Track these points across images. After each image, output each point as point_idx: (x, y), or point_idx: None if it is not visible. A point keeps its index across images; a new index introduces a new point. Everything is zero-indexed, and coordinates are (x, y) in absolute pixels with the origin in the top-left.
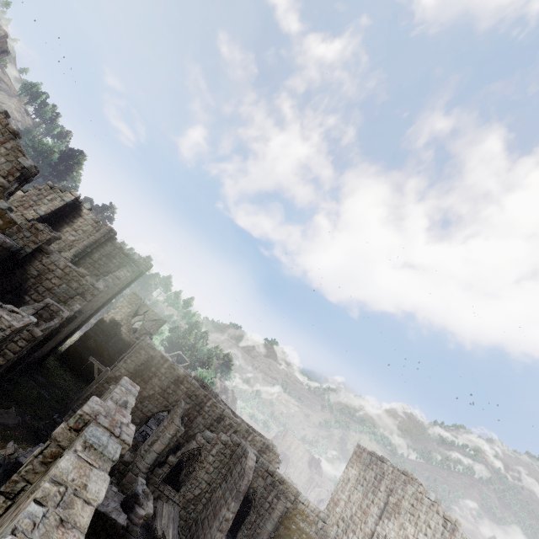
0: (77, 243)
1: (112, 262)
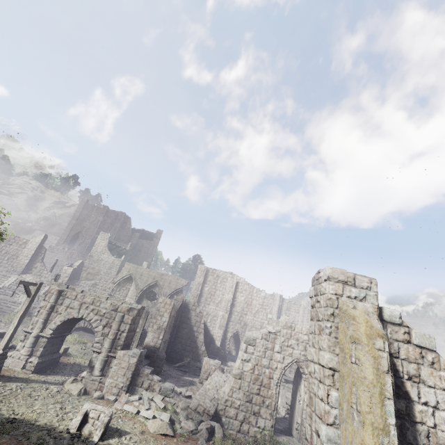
0: (273, 311)
1: (291, 311)
